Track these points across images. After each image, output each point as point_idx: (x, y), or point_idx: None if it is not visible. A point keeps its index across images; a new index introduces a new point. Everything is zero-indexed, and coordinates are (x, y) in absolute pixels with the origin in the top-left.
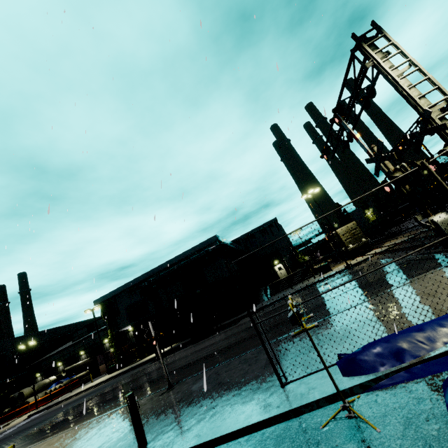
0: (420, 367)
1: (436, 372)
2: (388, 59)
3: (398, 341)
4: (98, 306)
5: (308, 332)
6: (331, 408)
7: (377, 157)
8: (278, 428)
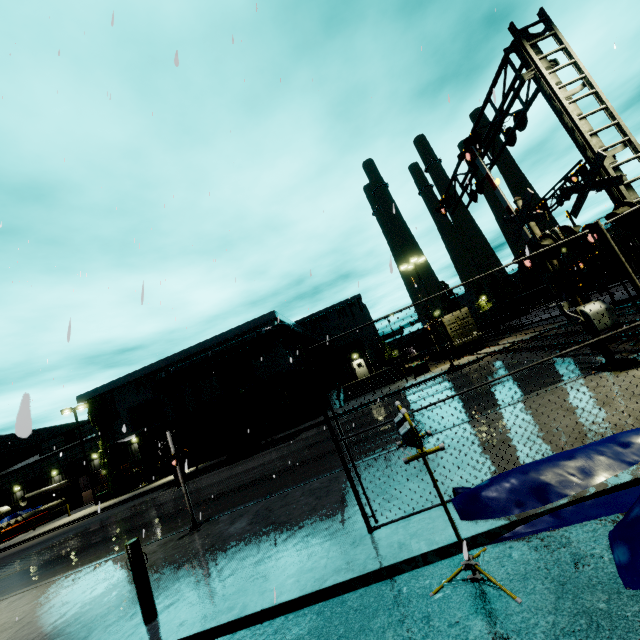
0: (571, 510)
1: (594, 517)
2: (556, 70)
3: (542, 472)
4: (84, 404)
5: (424, 458)
6: (444, 565)
7: (521, 215)
8: (366, 593)
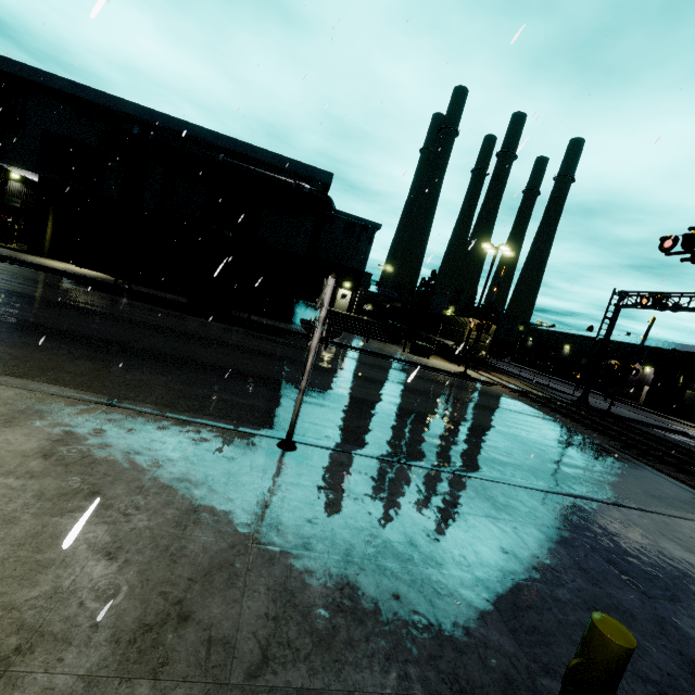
0: None
1: None
2: None
3: None
4: None
5: None
6: None
7: None
8: None
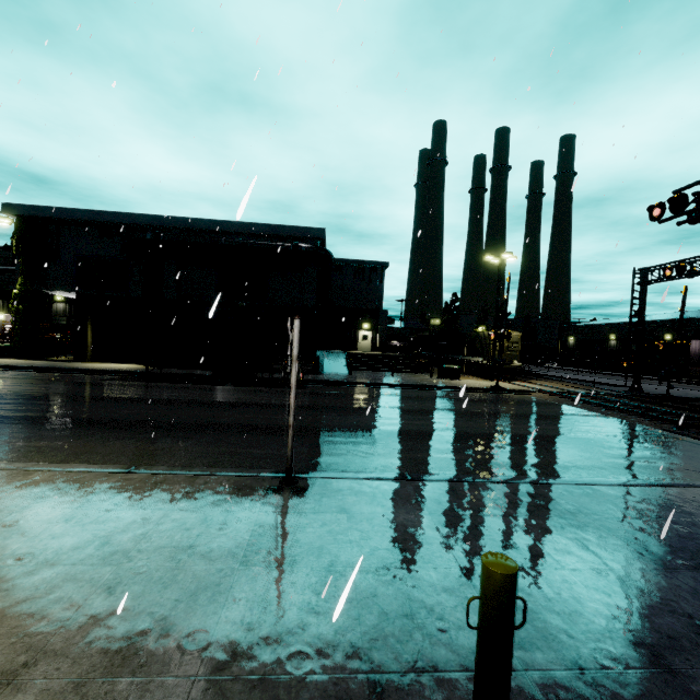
0: None
1: None
2: None
3: None
4: (9, 219)
5: None
6: None
7: None
8: None
